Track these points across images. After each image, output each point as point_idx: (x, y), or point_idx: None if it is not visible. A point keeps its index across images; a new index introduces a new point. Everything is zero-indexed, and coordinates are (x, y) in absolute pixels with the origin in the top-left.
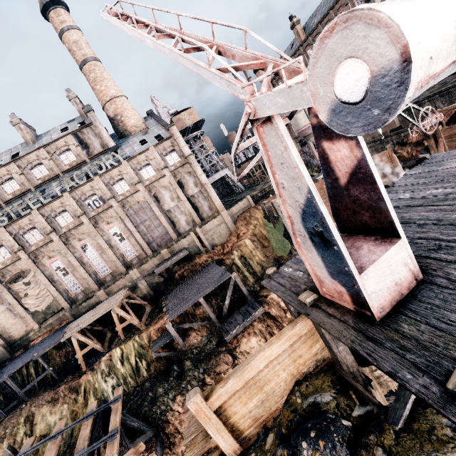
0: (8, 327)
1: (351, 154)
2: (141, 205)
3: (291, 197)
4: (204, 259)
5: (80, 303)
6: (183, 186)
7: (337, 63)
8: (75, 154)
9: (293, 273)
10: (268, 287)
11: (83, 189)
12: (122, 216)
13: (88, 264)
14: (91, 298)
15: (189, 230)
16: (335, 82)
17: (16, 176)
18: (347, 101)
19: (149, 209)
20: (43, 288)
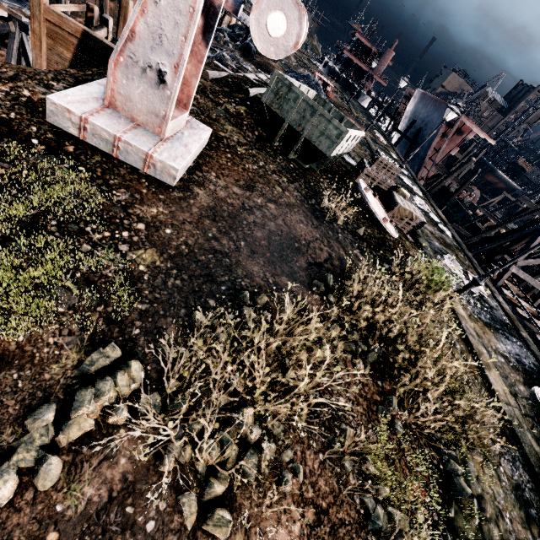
0: None
1: None
2: None
3: None
4: None
5: None
6: None
7: None
8: None
9: None
10: None
11: None
12: None
13: None
14: None
15: None
16: None
17: None
18: None
19: None
20: None
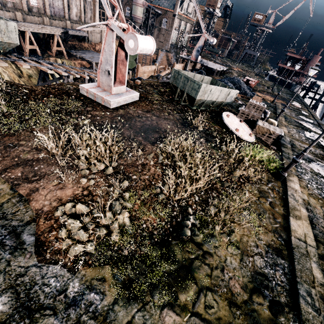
0: None
1: (203, 45)
2: None
3: (199, 45)
4: (87, 46)
5: None
6: None
7: (212, 39)
8: None
9: (184, 57)
10: (181, 56)
11: None
12: None
13: None
14: None
15: (76, 21)
16: (211, 40)
17: None
18: (211, 41)
19: None
20: None
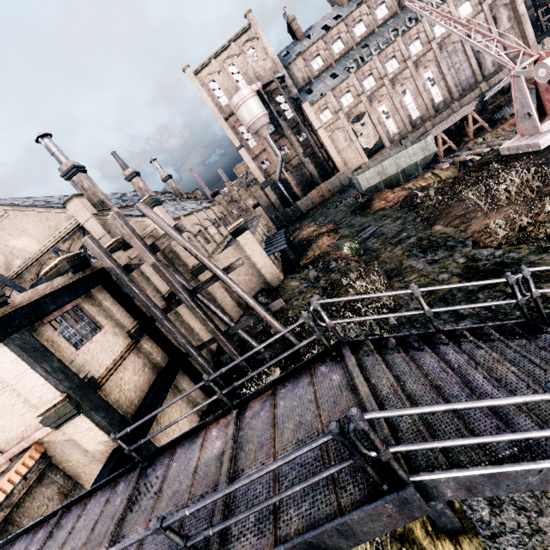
0: (348, 160)
1: None
2: (454, 47)
3: None
4: None
5: (397, 142)
6: (496, 22)
7: None
8: (388, 6)
9: None
10: None
11: (411, 33)
12: (438, 59)
13: (405, 108)
14: (405, 138)
15: (493, 72)
16: None
17: (342, 35)
18: None
19: (460, 50)
20: (372, 129)
